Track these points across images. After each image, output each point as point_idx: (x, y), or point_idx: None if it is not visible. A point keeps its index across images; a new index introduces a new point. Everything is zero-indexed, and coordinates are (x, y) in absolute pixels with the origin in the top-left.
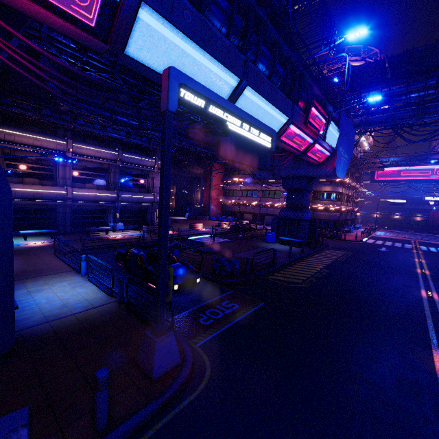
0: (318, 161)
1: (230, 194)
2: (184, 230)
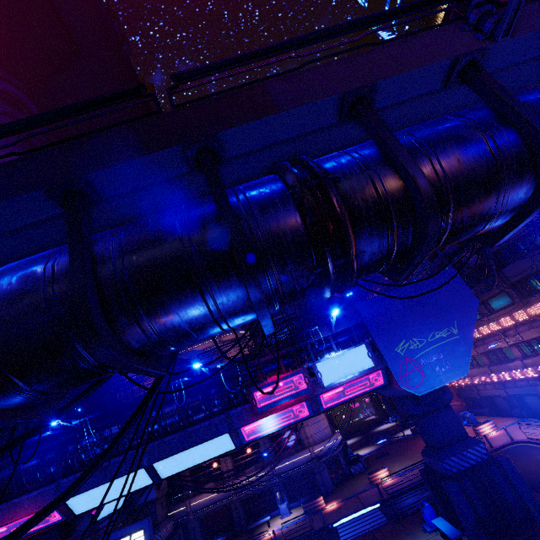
0: (374, 387)
1: None
2: (359, 490)
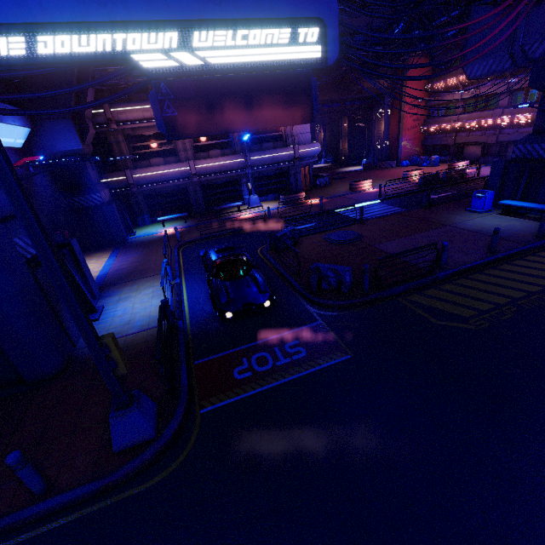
0: None
1: (441, 113)
2: (340, 194)
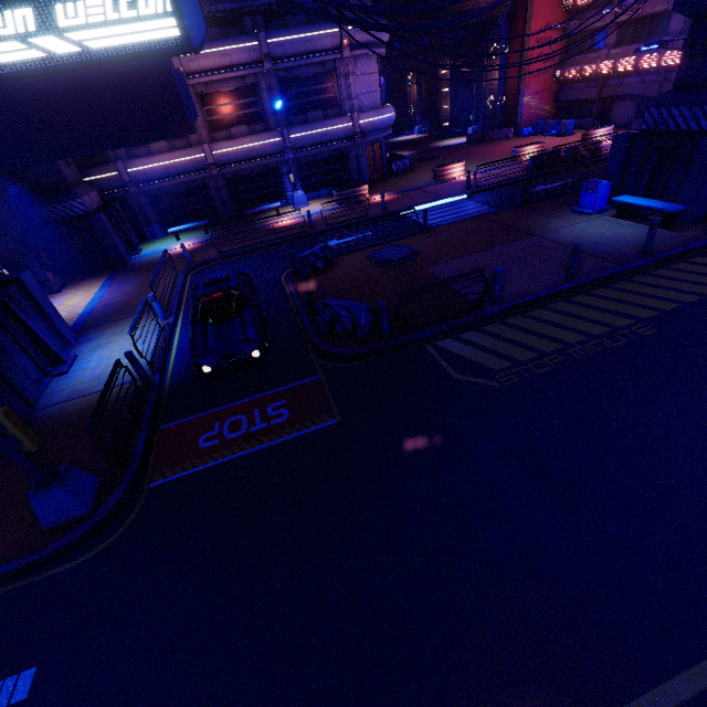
0: None
1: (585, 46)
2: (419, 185)
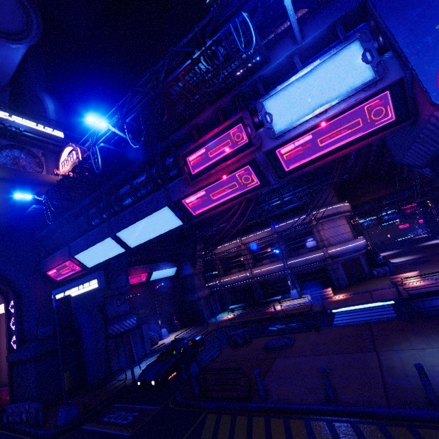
0: (376, 130)
1: None
2: (375, 288)
